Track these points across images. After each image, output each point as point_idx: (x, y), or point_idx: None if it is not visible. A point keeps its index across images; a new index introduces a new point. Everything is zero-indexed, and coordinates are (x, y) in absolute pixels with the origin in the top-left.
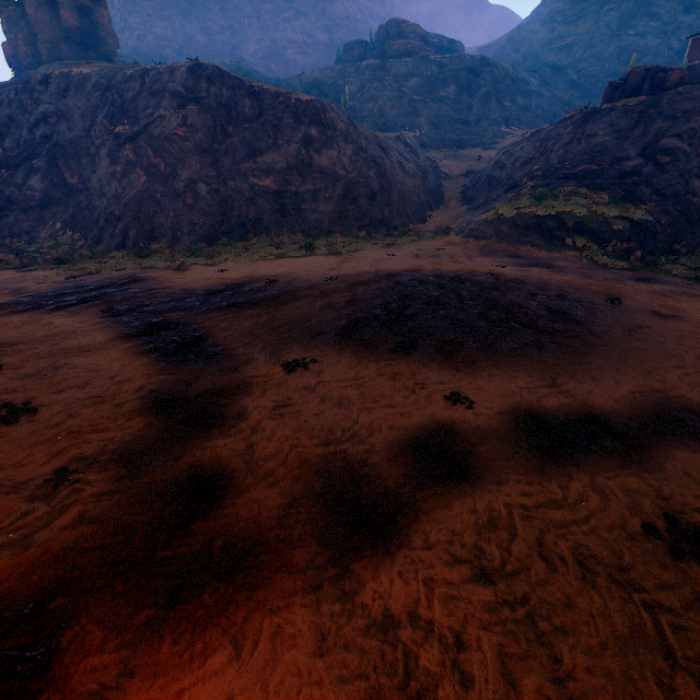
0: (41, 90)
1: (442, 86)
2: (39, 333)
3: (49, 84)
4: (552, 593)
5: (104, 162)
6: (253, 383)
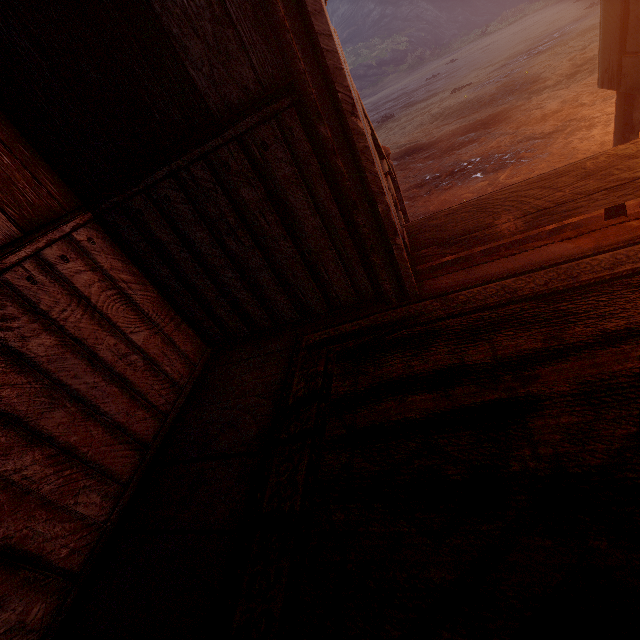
0: None
1: None
2: None
3: None
4: None
5: None
6: None
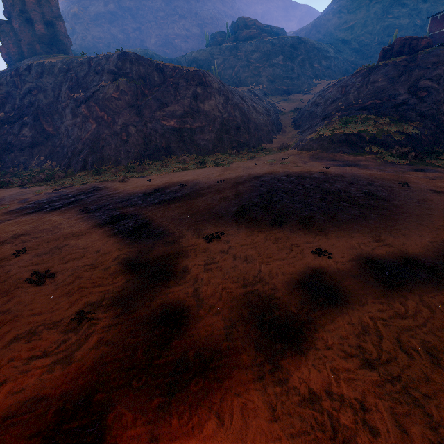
0: (26, 74)
1: (274, 57)
2: (44, 226)
3: (31, 70)
4: (415, 372)
5: (68, 116)
6: (187, 250)
